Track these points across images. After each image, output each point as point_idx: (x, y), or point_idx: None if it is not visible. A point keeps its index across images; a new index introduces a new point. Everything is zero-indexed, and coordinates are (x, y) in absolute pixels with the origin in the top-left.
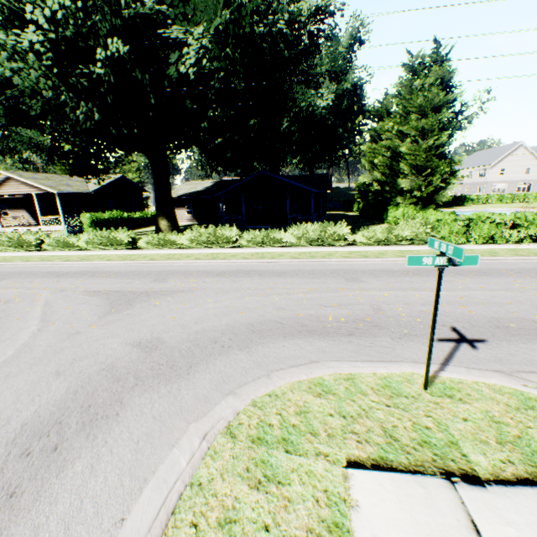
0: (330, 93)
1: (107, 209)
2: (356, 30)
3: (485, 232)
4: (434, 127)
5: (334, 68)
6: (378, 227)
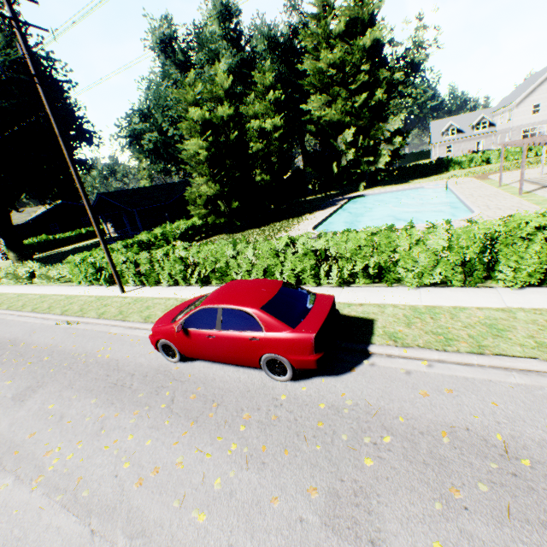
0: (202, 85)
1: (50, 232)
2: (218, 2)
3: (82, 275)
4: (196, 128)
5: (208, 53)
6: (44, 267)
